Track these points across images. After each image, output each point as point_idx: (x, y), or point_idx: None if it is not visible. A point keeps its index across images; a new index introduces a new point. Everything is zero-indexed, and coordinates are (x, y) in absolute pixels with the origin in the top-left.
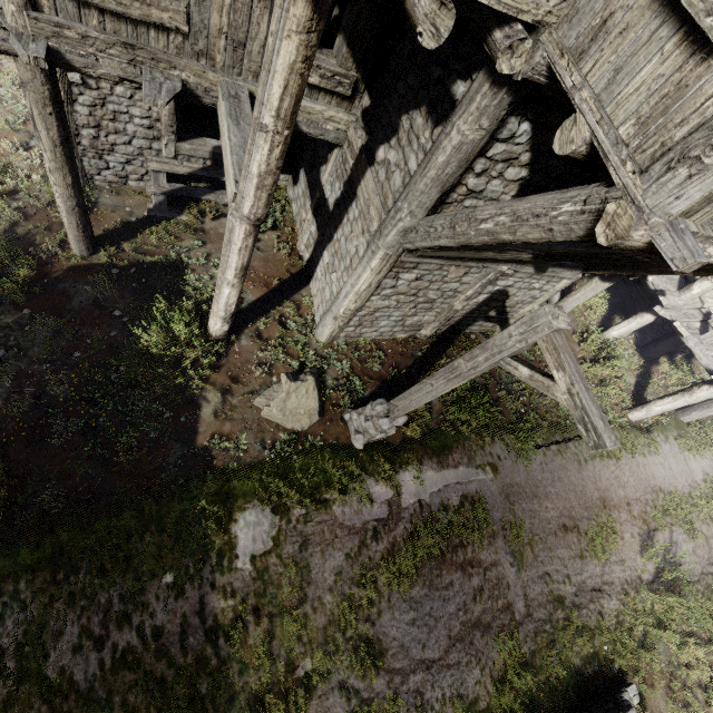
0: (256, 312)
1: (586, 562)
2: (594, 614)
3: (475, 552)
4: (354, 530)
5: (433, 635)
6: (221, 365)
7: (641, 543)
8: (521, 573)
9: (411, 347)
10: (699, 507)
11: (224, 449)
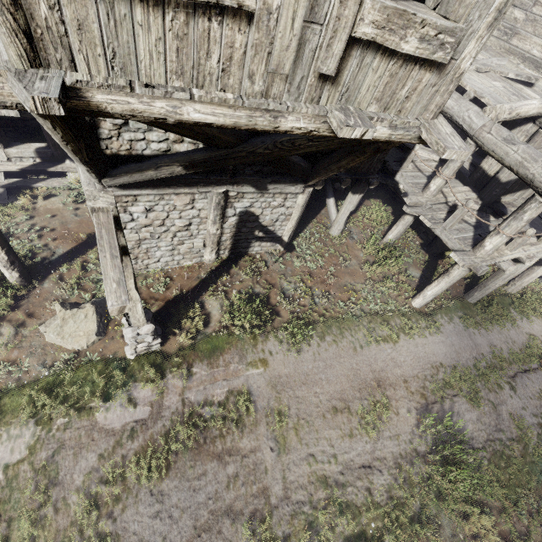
0: (63, 261)
1: (355, 439)
2: (360, 491)
3: (234, 440)
4: (111, 431)
5: (177, 526)
6: (21, 305)
7: (416, 416)
8: (282, 456)
9: (198, 271)
10: (485, 377)
11: (8, 373)
